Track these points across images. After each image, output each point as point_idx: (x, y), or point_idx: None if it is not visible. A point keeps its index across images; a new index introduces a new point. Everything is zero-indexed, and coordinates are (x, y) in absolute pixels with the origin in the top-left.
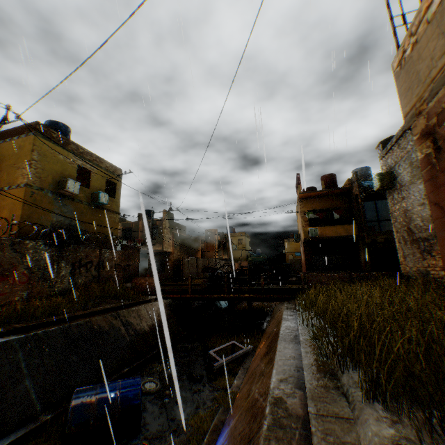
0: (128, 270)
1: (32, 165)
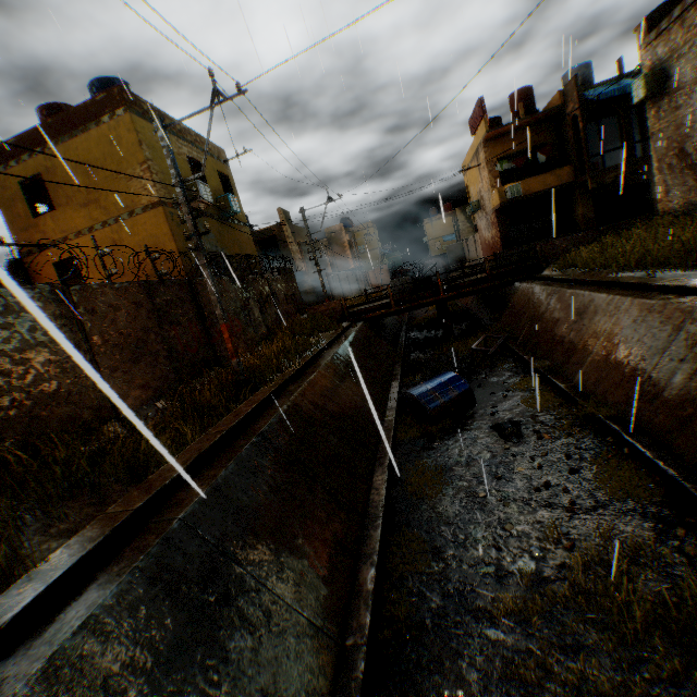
0: (295, 300)
1: (150, 169)
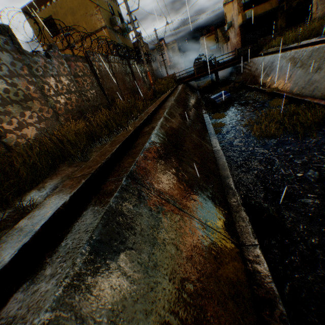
0: (154, 76)
1: (99, 10)
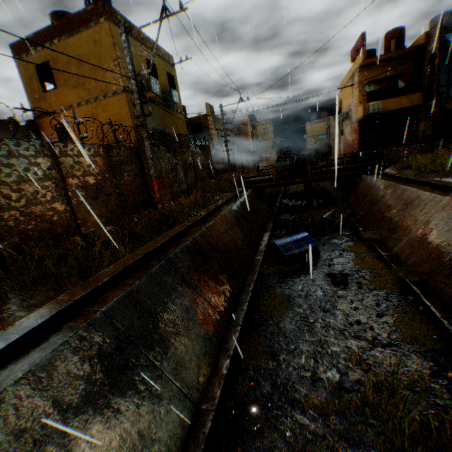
0: (209, 169)
1: (119, 65)
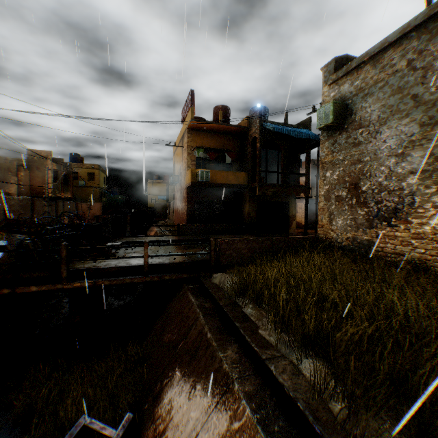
0: None
1: None
